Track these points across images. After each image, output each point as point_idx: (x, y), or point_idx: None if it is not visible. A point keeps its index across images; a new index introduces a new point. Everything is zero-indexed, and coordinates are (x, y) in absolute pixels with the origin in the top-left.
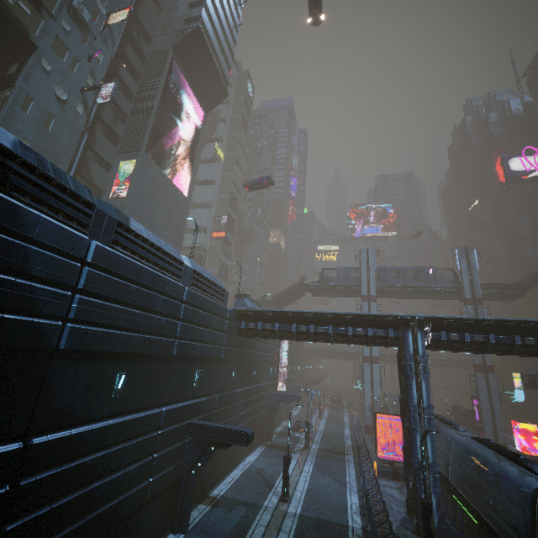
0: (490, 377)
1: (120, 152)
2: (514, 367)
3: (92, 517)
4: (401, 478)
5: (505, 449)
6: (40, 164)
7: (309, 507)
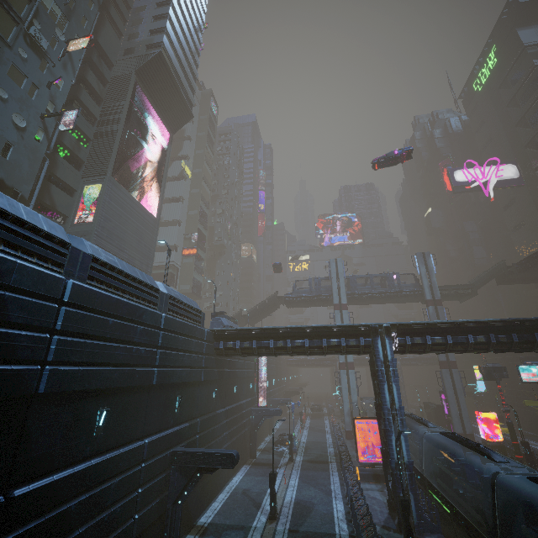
0: (454, 372)
1: (84, 176)
2: (474, 360)
3: None
4: (382, 480)
5: (468, 440)
6: (13, 208)
7: (297, 521)
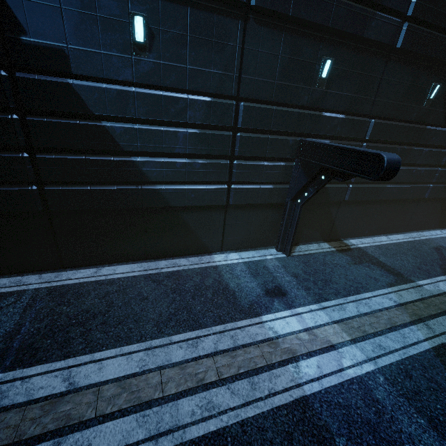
0: None
1: None
2: None
3: (148, 189)
4: None
5: None
6: None
7: None
